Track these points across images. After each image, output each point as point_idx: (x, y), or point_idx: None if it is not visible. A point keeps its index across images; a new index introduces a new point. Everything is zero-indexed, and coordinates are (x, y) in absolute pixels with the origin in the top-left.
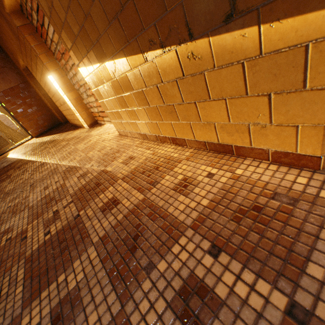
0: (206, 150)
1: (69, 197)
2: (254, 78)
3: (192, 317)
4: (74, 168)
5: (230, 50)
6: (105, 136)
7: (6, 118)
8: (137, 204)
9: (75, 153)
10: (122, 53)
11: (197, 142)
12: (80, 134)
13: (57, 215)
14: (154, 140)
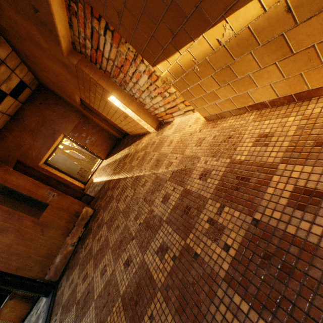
0: None
1: (211, 202)
2: None
3: None
4: (182, 171)
5: None
6: (188, 130)
7: (72, 153)
8: None
9: (165, 157)
10: None
11: None
12: (151, 139)
13: (216, 225)
14: (283, 104)
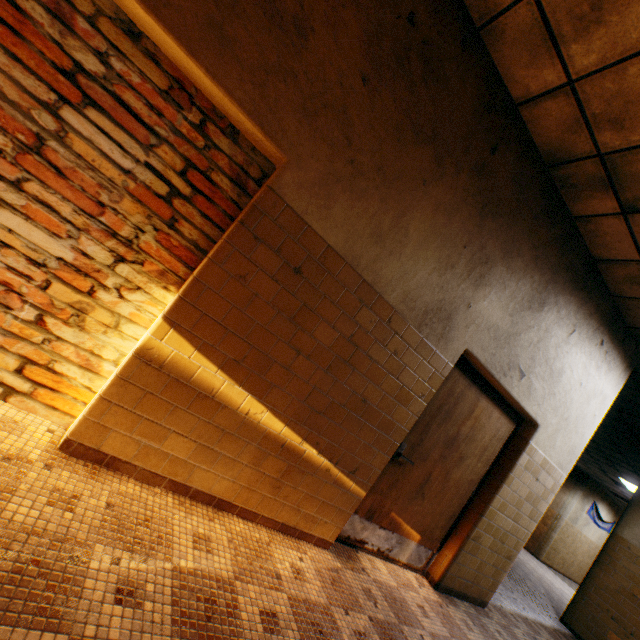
0: (275, 530)
1: None
2: (340, 498)
3: None
4: (37, 576)
5: (343, 481)
6: None
7: None
8: (290, 604)
9: None
10: (287, 419)
11: (274, 521)
12: None
13: None
14: (201, 502)
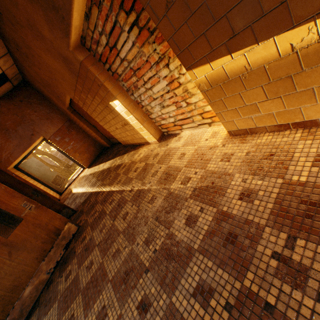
0: None
1: (269, 230)
2: None
3: None
4: (210, 188)
5: None
6: (205, 144)
7: (44, 158)
8: None
9: (178, 171)
10: None
11: None
12: (153, 151)
13: (290, 263)
14: None
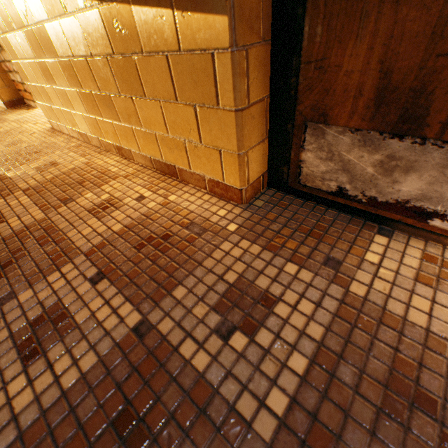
0: (154, 169)
1: None
2: (180, 81)
3: (35, 344)
4: None
5: (153, 32)
6: (28, 126)
7: None
8: (31, 225)
9: None
10: None
11: (144, 156)
12: None
13: None
14: (98, 146)
